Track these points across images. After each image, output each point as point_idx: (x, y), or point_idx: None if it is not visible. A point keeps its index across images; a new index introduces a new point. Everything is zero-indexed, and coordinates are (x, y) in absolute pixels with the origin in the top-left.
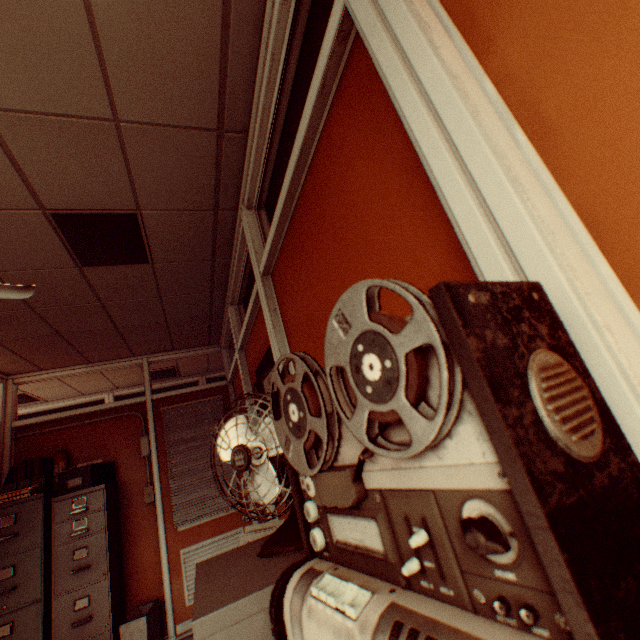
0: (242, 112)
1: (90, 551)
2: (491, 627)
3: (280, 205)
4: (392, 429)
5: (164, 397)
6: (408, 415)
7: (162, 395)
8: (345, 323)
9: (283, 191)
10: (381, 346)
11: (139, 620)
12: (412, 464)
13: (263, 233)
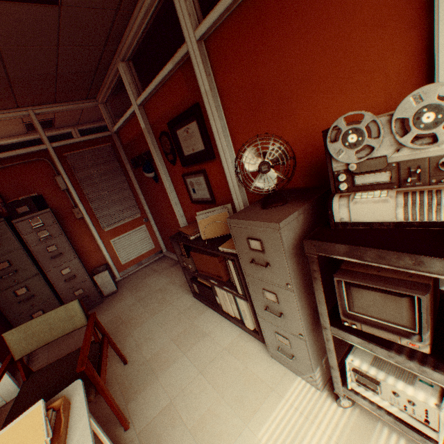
0: None
1: (58, 247)
2: (437, 186)
3: None
4: (416, 141)
5: (62, 146)
6: (440, 134)
7: (60, 144)
8: (419, 100)
9: None
10: (439, 110)
11: (104, 273)
12: (421, 151)
13: None
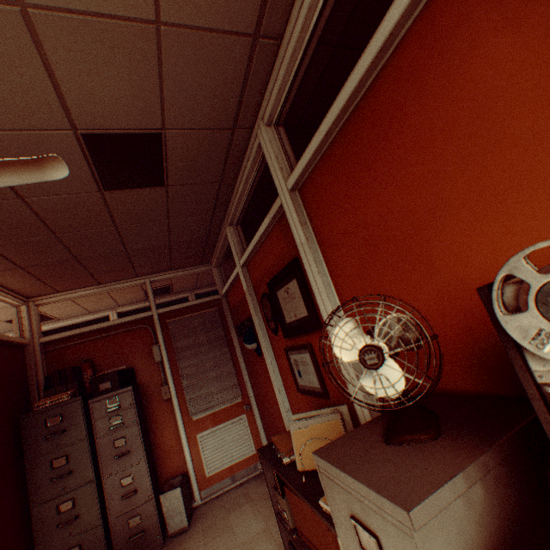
0: (282, 13)
1: (127, 440)
2: None
3: (334, 112)
4: None
5: (167, 311)
6: None
7: (166, 310)
8: None
9: (342, 95)
10: None
11: (175, 490)
12: None
13: (284, 150)
